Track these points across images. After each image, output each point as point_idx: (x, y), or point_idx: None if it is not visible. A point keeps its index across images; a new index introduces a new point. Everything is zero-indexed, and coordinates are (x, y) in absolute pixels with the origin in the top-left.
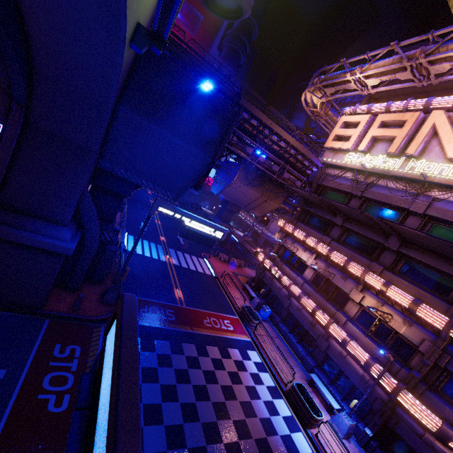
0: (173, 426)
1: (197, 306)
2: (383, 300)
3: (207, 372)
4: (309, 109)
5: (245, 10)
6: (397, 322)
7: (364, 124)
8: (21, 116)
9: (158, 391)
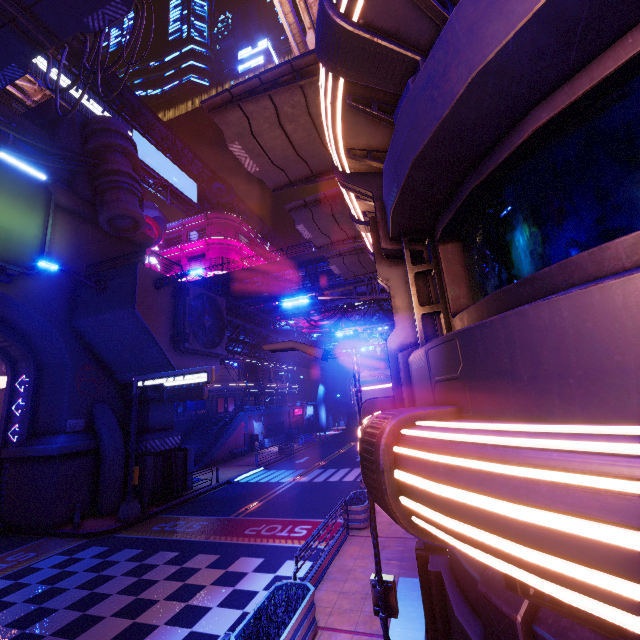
0: None
1: (265, 515)
2: None
3: (143, 581)
4: None
5: (125, 214)
6: None
7: None
8: (33, 366)
9: (37, 592)
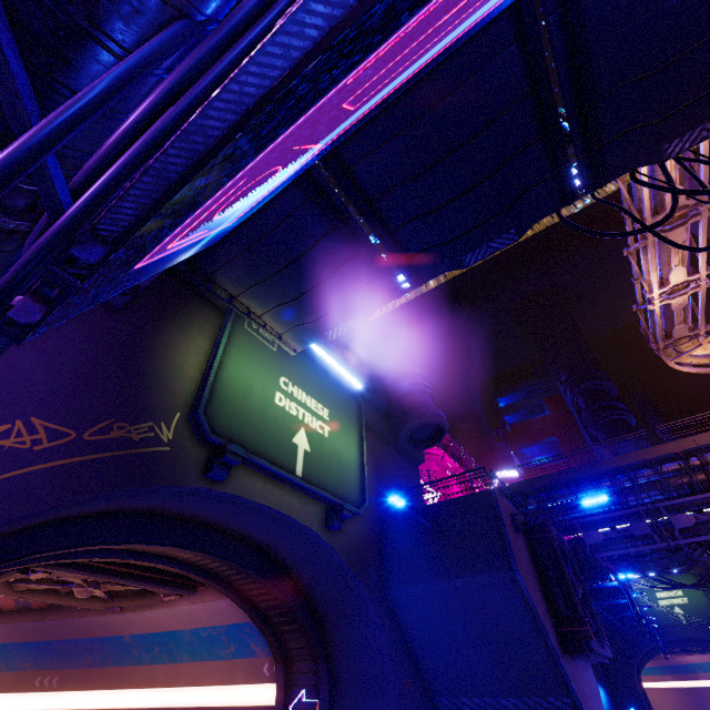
0: None
1: None
2: None
3: None
4: None
5: (435, 421)
6: None
7: None
8: (325, 674)
9: None
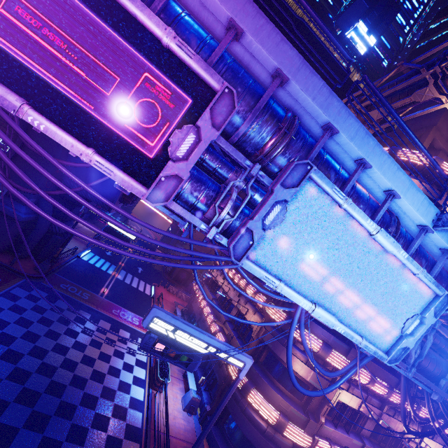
0: (33, 333)
1: (115, 302)
2: (247, 300)
3: (88, 329)
4: None
5: None
6: (249, 314)
7: None
8: (20, 144)
9: (38, 317)
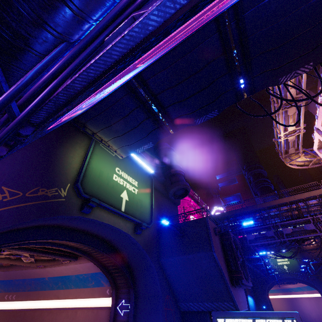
0: None
1: None
2: None
3: None
4: (310, 165)
5: (184, 187)
6: None
7: (321, 137)
8: (133, 293)
9: None
